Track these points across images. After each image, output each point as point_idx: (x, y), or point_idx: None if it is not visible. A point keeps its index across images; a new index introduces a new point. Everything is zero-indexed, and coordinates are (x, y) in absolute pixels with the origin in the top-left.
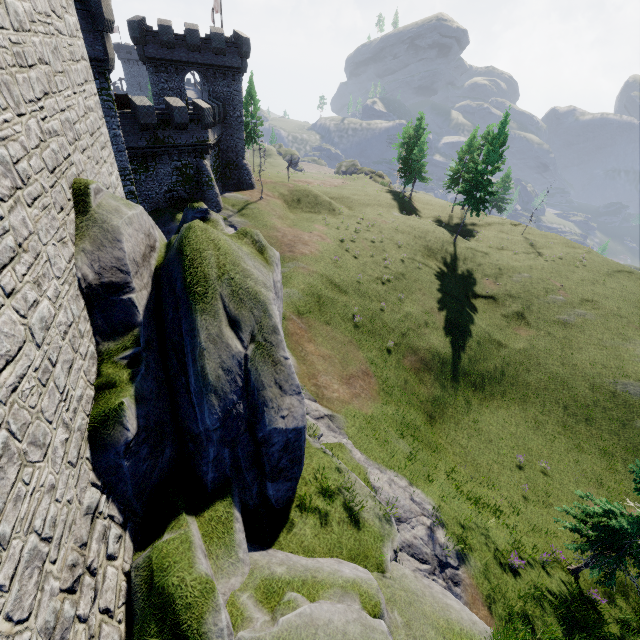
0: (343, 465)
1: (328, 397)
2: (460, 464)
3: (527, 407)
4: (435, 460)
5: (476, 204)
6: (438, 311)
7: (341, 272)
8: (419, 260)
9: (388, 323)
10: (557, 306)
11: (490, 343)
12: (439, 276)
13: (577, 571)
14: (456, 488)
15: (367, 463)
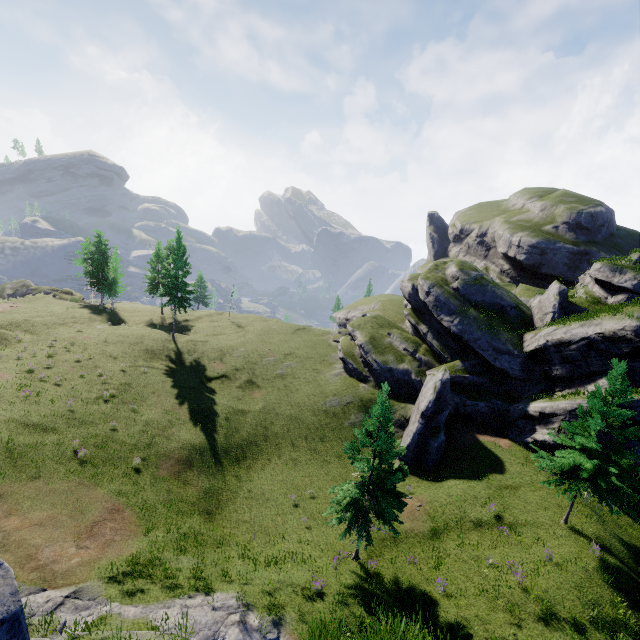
0: (109, 632)
1: (64, 571)
2: (251, 539)
3: (283, 453)
4: (227, 553)
5: (181, 302)
6: (180, 406)
7: (40, 407)
8: (143, 365)
9: (127, 441)
10: (272, 365)
11: (236, 414)
12: (169, 373)
13: (357, 555)
14: (254, 563)
15: (147, 611)
